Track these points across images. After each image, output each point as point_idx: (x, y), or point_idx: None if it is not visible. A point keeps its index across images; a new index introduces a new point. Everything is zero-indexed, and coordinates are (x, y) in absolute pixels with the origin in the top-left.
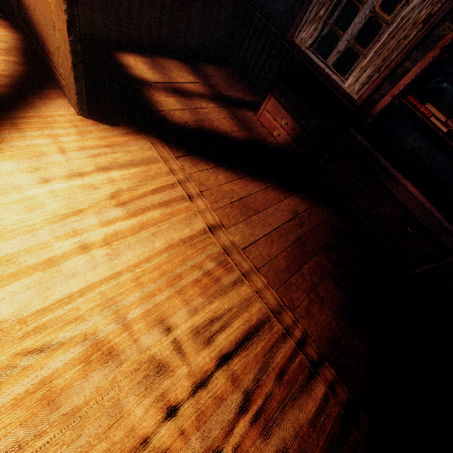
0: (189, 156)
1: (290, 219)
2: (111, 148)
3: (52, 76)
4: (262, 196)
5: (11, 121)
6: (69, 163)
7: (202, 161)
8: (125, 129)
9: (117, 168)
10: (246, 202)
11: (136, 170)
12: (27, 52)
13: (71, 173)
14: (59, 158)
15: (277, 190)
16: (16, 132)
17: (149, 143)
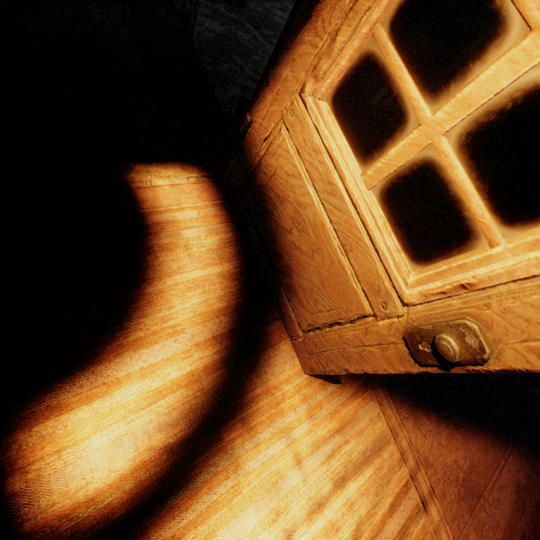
0: (411, 409)
1: (514, 503)
2: (343, 434)
3: (271, 293)
4: (484, 464)
5: (241, 414)
6: (306, 484)
7: (424, 413)
8: (352, 385)
9: (352, 475)
10: (471, 485)
11: (370, 471)
12: (239, 245)
13: (310, 505)
14: (295, 477)
15: (497, 444)
16: (249, 438)
17: (377, 404)
